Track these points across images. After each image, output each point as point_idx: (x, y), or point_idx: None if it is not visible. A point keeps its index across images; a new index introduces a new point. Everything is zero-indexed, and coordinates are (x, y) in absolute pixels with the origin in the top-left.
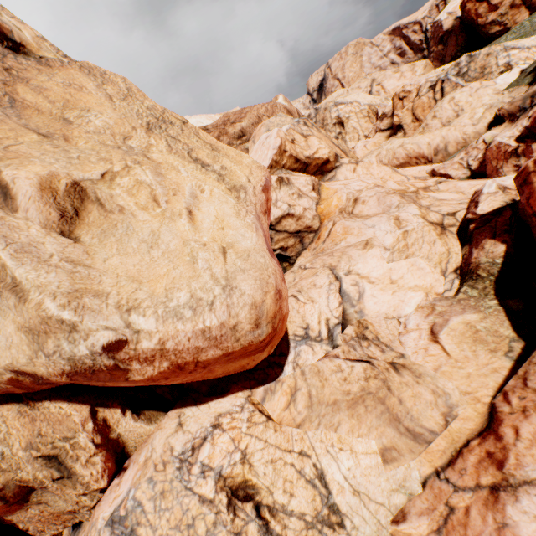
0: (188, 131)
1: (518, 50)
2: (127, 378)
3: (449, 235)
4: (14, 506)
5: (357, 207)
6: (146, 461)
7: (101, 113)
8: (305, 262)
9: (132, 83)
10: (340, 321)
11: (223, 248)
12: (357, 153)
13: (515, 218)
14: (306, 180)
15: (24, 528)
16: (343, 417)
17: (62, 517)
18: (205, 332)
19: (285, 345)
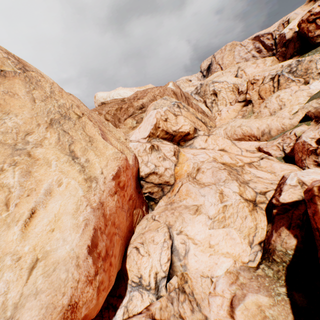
0: (79, 125)
1: None
2: None
3: (259, 211)
4: None
5: (198, 174)
6: None
7: (17, 115)
8: (156, 212)
9: (58, 86)
10: (166, 274)
11: (36, 260)
12: (222, 115)
13: (306, 217)
14: (170, 148)
15: None
16: None
17: None
18: None
19: (124, 288)
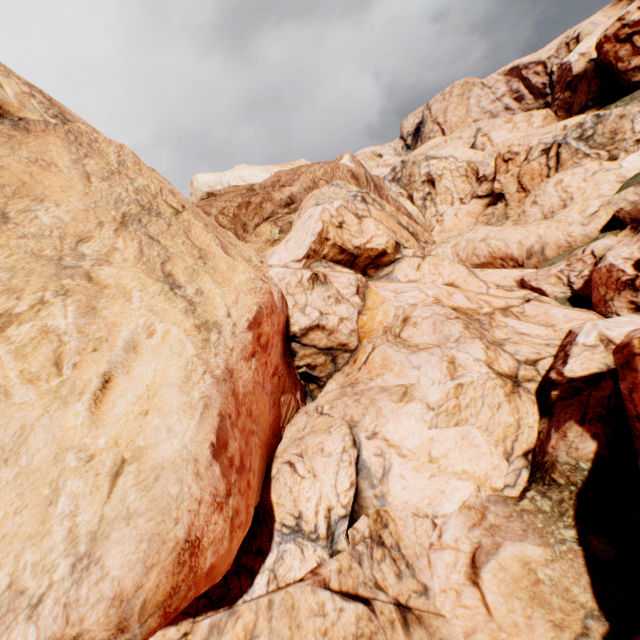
0: (177, 227)
1: None
2: None
3: (523, 395)
4: None
5: (406, 329)
6: None
7: (59, 204)
8: (325, 401)
9: (131, 152)
10: (348, 512)
11: (122, 461)
12: (445, 223)
13: (616, 401)
14: (349, 279)
15: None
16: None
17: None
18: None
19: (267, 537)
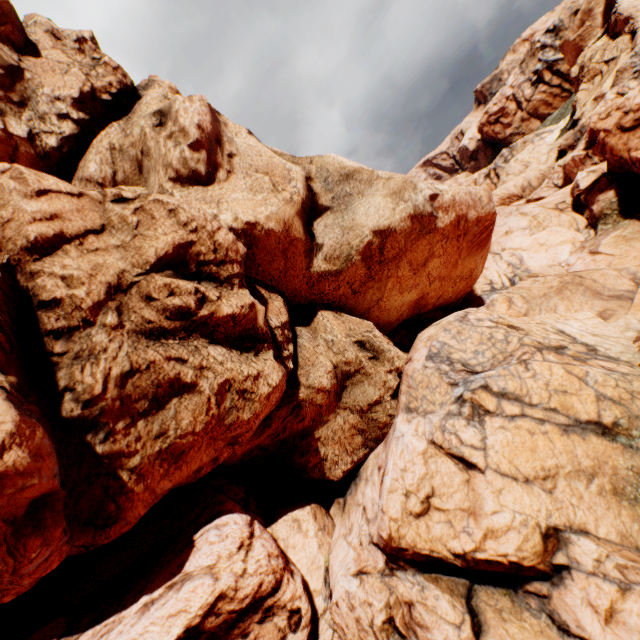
0: None
1: (548, 133)
2: (435, 224)
3: (567, 212)
4: (333, 402)
5: None
6: (428, 339)
7: None
8: None
9: None
10: (514, 274)
11: None
12: None
13: (610, 175)
14: None
15: (324, 455)
16: (556, 301)
17: (353, 442)
18: (470, 195)
19: (478, 299)
